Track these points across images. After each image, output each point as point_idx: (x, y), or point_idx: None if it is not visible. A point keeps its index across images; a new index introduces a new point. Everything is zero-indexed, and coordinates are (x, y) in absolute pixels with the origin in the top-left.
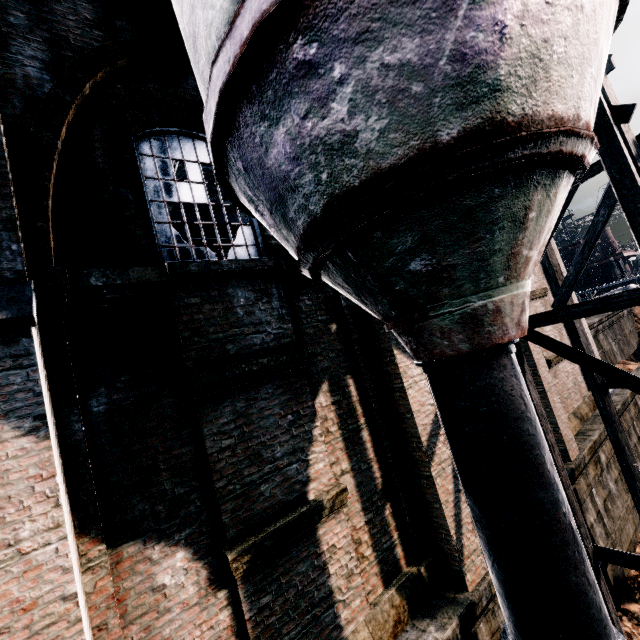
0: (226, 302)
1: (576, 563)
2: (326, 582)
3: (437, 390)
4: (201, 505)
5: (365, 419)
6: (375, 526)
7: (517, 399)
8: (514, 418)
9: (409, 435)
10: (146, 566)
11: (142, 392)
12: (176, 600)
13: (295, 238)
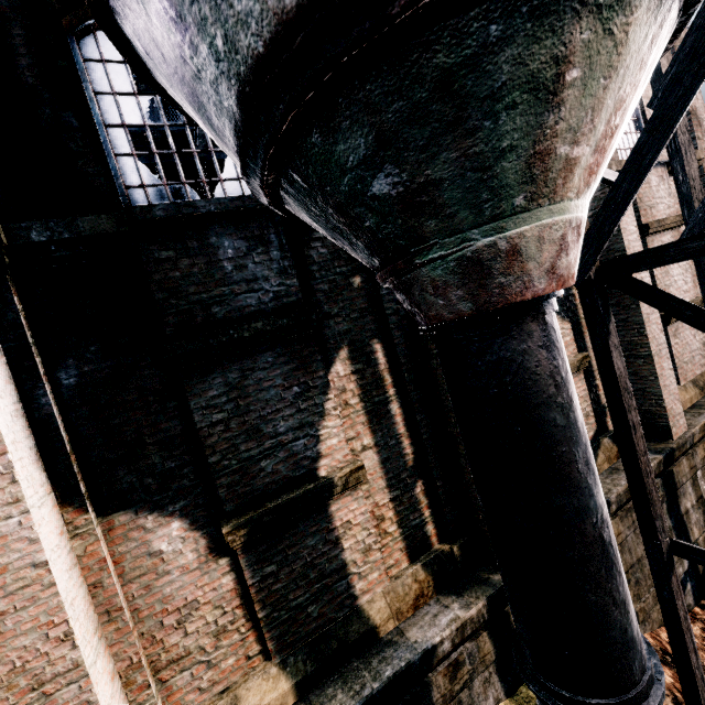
0: (209, 255)
1: (600, 581)
2: (339, 556)
3: (442, 364)
4: (195, 479)
5: (395, 390)
6: (402, 503)
7: (544, 379)
8: (535, 404)
9: (447, 409)
10: (140, 534)
11: (117, 363)
12: (175, 564)
13: (237, 159)
